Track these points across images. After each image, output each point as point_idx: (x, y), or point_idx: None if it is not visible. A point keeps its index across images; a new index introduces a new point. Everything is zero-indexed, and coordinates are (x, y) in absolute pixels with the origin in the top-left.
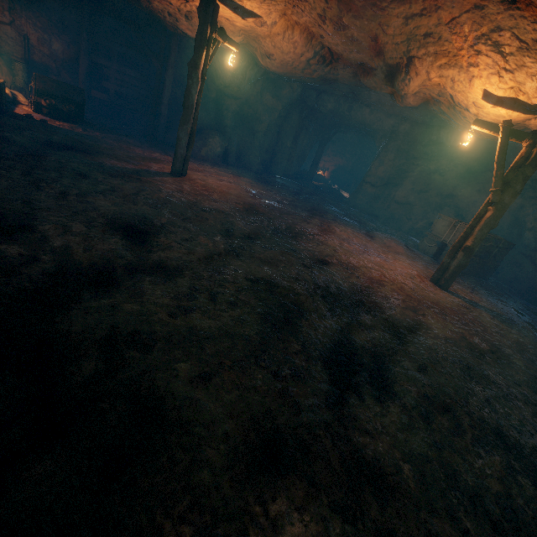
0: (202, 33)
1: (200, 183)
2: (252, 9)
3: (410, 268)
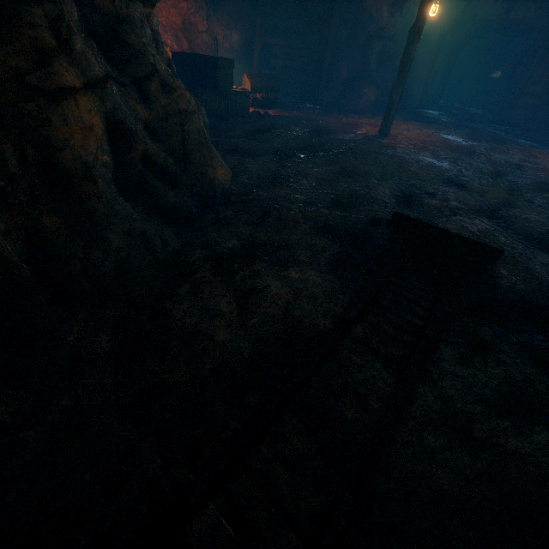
0: None
1: (404, 137)
2: None
3: None
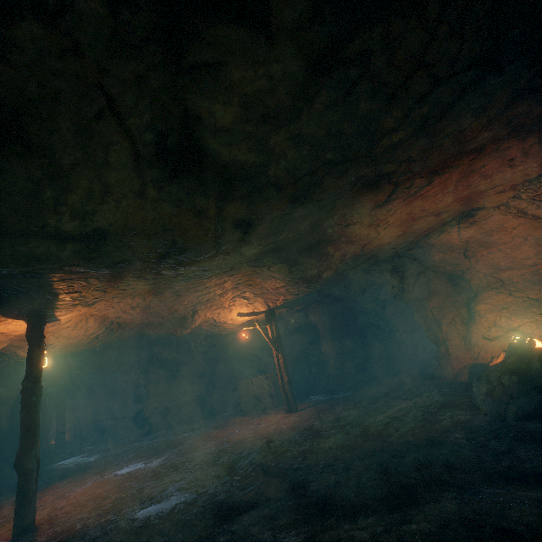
0: (40, 349)
1: (69, 508)
2: (62, 317)
3: (276, 416)
